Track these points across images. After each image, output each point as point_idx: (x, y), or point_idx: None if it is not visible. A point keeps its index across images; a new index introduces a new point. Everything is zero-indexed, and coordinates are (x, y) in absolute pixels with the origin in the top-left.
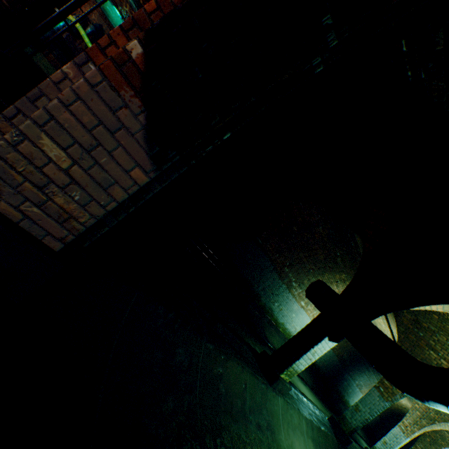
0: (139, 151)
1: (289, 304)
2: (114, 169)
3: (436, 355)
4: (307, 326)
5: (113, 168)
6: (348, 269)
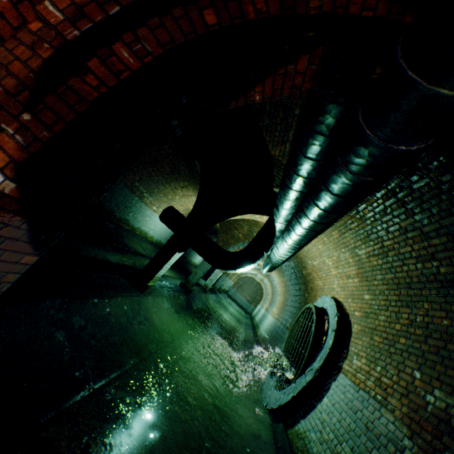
0: (26, 246)
1: (143, 212)
2: (3, 267)
3: (238, 232)
4: (164, 247)
5: (2, 267)
6: (190, 179)
